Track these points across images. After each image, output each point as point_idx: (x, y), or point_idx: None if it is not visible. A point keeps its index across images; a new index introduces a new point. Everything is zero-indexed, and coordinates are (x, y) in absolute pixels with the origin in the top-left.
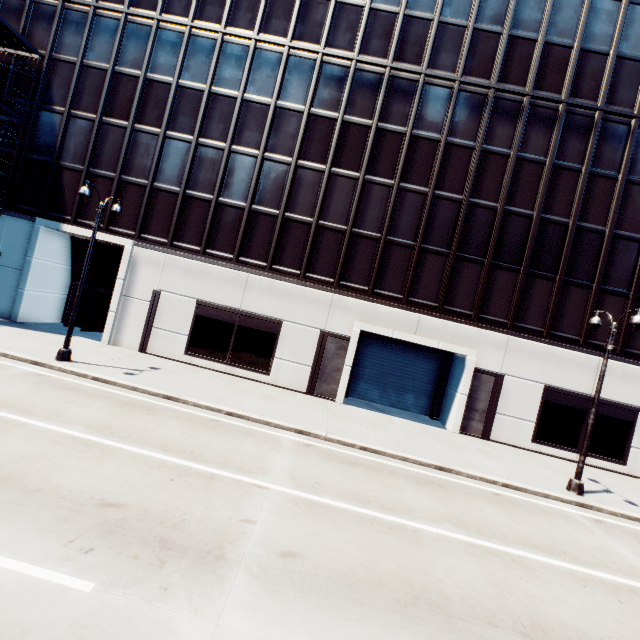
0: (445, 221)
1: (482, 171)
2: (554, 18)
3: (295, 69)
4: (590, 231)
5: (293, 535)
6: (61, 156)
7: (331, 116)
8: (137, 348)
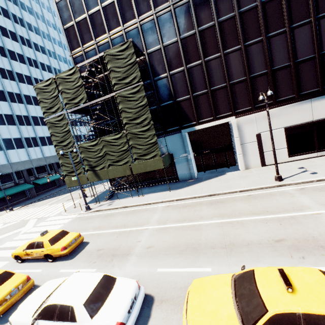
0: None
1: None
2: None
3: None
4: None
5: None
6: (176, 97)
7: None
8: (260, 165)
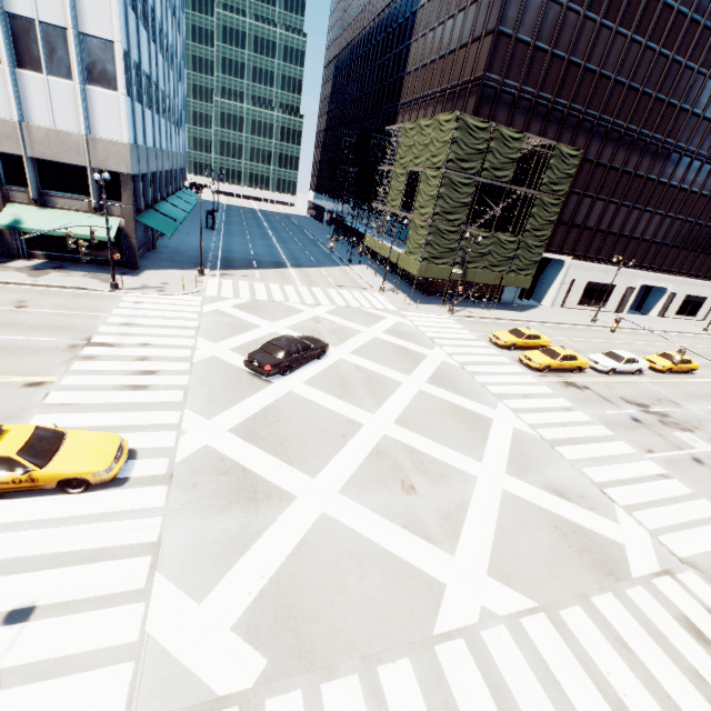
0: (684, 232)
1: (705, 207)
2: None
3: (660, 156)
4: None
5: None
6: None
7: (664, 183)
8: (559, 306)
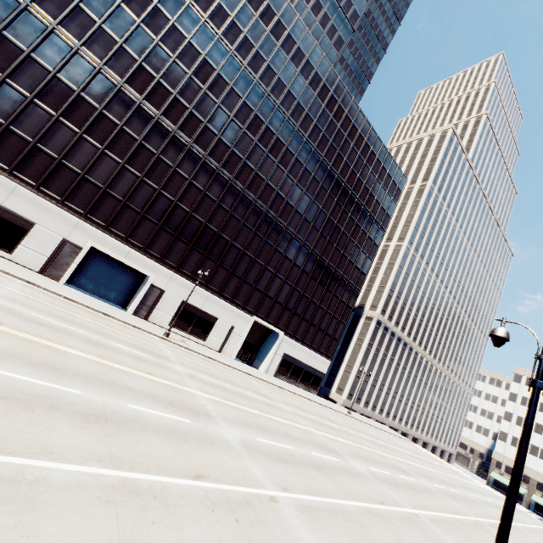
0: (162, 207)
1: (188, 192)
2: (239, 143)
3: (101, 82)
4: (224, 238)
5: (19, 298)
6: None
7: (115, 121)
8: None
